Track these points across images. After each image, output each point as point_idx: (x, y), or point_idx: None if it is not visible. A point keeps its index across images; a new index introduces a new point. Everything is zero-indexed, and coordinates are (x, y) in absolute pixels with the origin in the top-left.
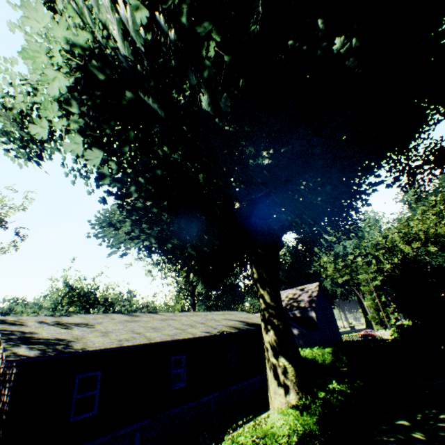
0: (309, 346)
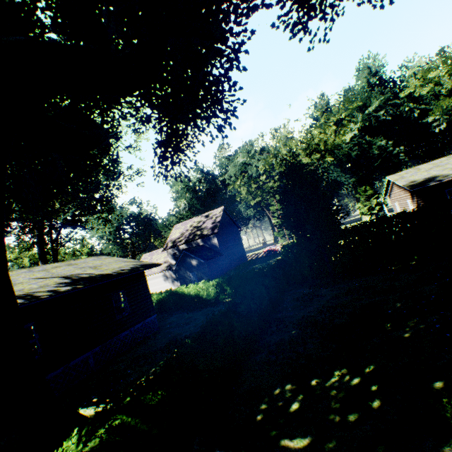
0: (208, 275)
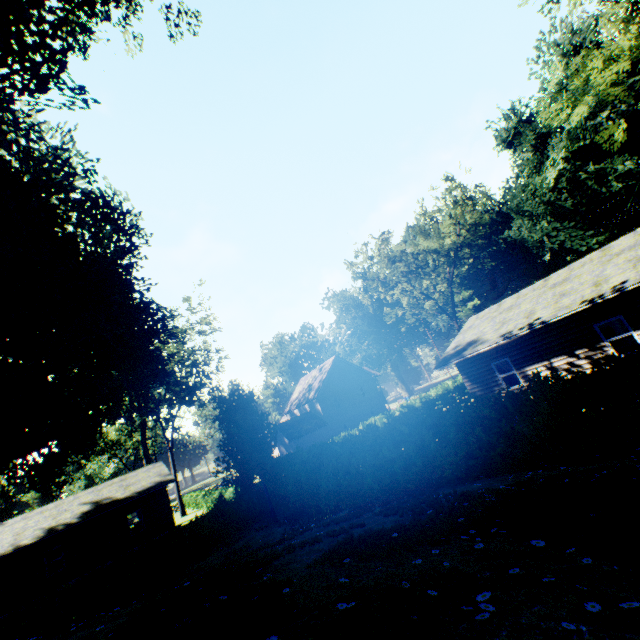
0: None
